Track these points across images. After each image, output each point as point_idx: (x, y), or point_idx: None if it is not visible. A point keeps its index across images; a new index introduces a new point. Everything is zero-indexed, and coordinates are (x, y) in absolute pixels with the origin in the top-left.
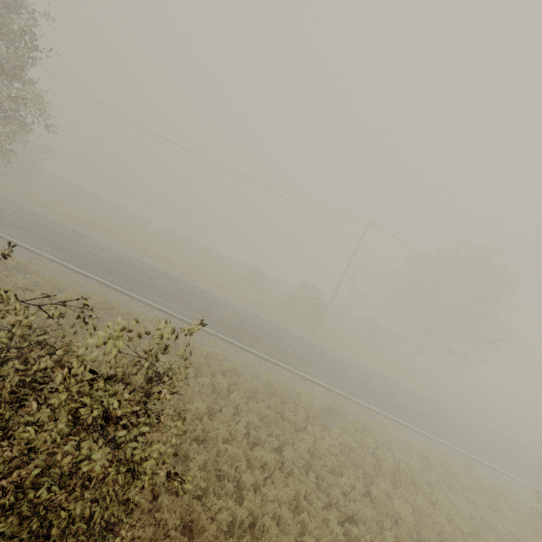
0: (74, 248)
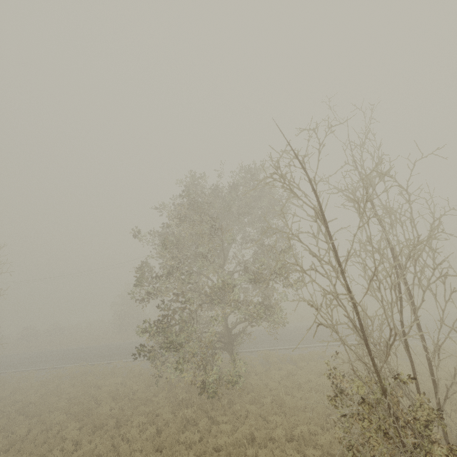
0: (295, 336)
